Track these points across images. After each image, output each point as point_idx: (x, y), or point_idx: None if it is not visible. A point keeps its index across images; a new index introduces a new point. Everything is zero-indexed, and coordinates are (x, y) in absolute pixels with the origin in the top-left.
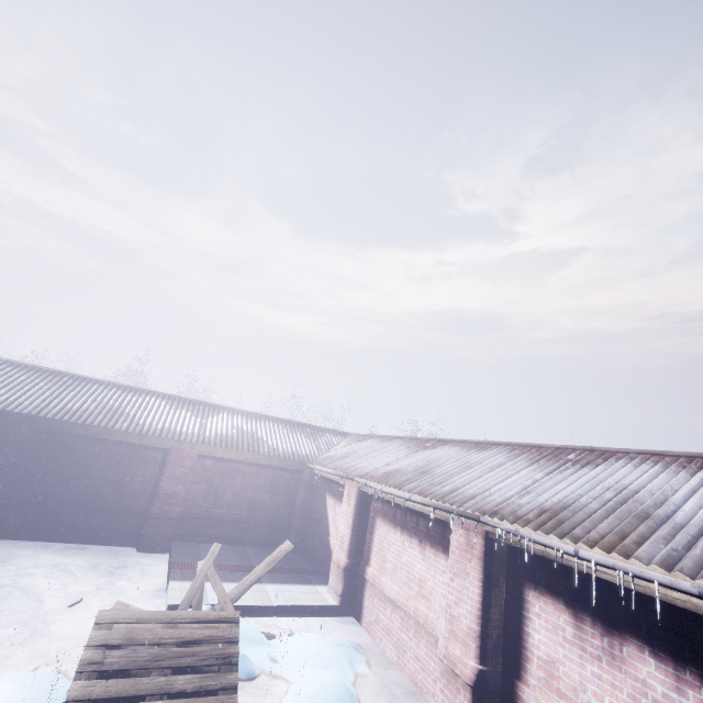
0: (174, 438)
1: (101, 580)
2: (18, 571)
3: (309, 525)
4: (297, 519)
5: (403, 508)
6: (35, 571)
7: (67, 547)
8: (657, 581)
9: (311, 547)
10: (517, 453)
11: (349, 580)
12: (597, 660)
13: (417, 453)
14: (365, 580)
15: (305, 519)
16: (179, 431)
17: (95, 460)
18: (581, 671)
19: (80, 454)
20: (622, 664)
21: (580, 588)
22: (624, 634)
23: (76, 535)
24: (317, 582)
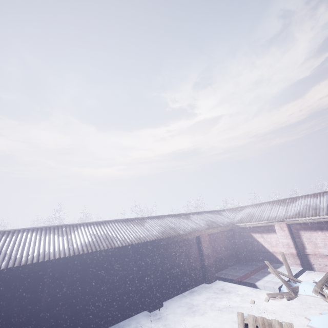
0: (199, 230)
1: (229, 296)
2: (205, 305)
3: (246, 249)
4: (241, 248)
5: (316, 223)
6: (208, 303)
7: (187, 293)
8: None
9: (253, 257)
10: None
11: (300, 257)
12: None
13: (291, 204)
14: (306, 255)
15: (243, 247)
16: (195, 227)
17: (177, 251)
18: None
19: (172, 250)
20: None
21: None
22: None
23: (185, 287)
24: (279, 266)
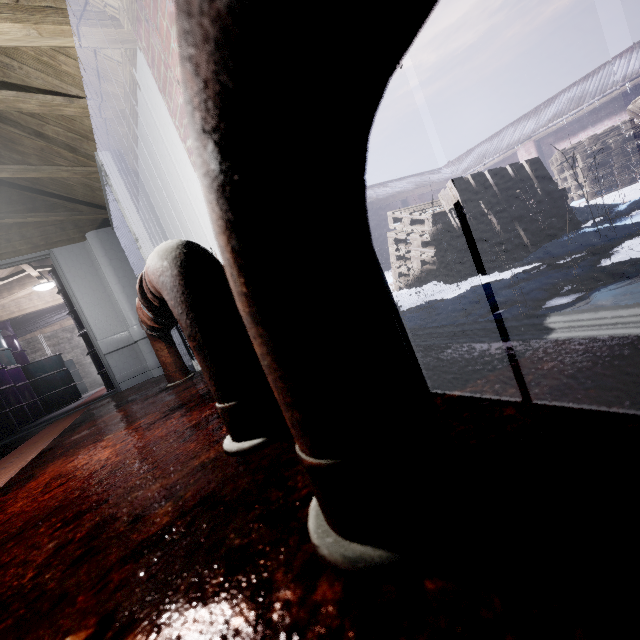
0: (405, 192)
1: None
2: None
3: None
4: None
5: (578, 121)
6: None
7: None
8: None
9: None
10: (629, 53)
11: None
12: None
13: (546, 110)
14: None
15: None
16: (398, 190)
17: (380, 223)
18: None
19: (373, 223)
20: None
21: None
22: None
23: None
24: None
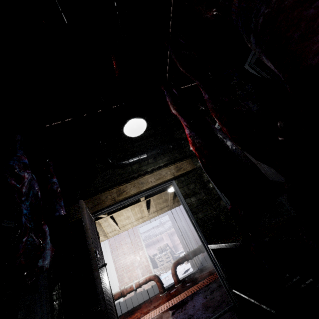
0: None
1: None
2: None
3: None
4: None
5: None
6: None
7: None
8: (154, 238)
9: None
10: None
11: None
12: (151, 249)
13: None
14: None
15: None
16: None
17: None
18: (150, 251)
19: None
20: (152, 247)
21: (148, 245)
22: (152, 245)
23: None
24: None
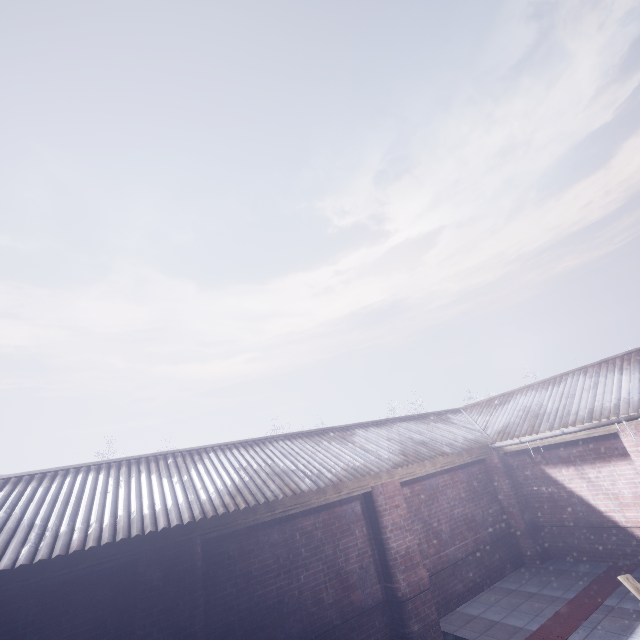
0: (369, 474)
1: None
2: None
3: (534, 519)
4: (519, 517)
5: None
6: None
7: None
8: None
9: (561, 544)
10: None
11: None
12: None
13: None
14: None
15: (526, 513)
16: (359, 464)
17: (293, 554)
18: None
19: (272, 553)
20: None
21: None
22: None
23: None
24: None
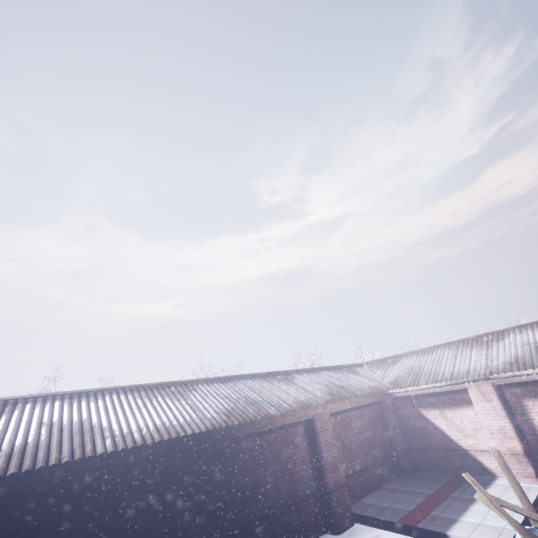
0: (311, 406)
1: None
2: None
3: (410, 444)
4: (400, 442)
5: None
6: None
7: None
8: None
9: (426, 461)
10: None
11: (533, 460)
12: None
13: (495, 345)
14: None
15: (405, 439)
16: (303, 399)
17: (263, 457)
18: None
19: (250, 455)
20: None
21: None
22: None
23: None
24: (487, 480)
